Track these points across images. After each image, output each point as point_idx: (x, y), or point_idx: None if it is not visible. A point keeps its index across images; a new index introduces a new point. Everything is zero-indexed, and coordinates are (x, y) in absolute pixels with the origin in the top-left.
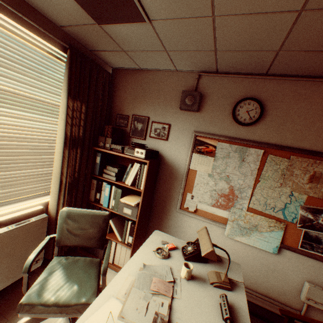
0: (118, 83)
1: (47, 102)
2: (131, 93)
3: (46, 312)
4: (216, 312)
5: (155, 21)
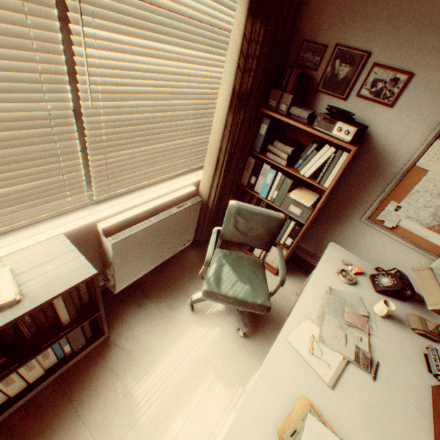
0: None
1: (209, 22)
2: None
3: (225, 302)
4: (420, 362)
5: None
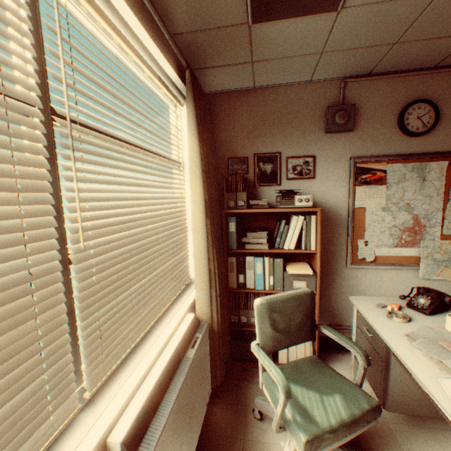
0: (219, 114)
1: (164, 155)
2: (244, 125)
3: (335, 439)
4: None
5: (346, 9)
